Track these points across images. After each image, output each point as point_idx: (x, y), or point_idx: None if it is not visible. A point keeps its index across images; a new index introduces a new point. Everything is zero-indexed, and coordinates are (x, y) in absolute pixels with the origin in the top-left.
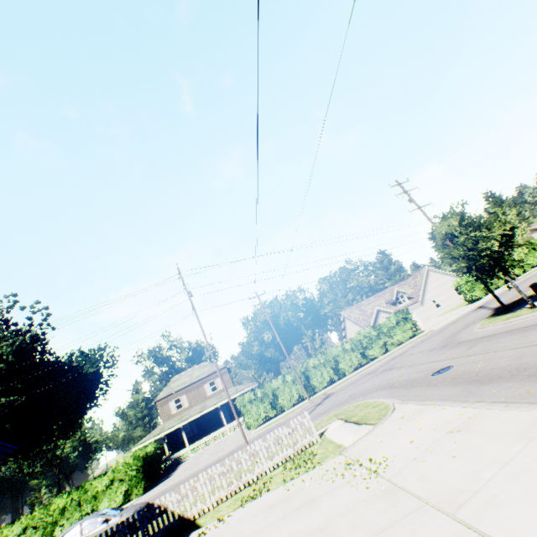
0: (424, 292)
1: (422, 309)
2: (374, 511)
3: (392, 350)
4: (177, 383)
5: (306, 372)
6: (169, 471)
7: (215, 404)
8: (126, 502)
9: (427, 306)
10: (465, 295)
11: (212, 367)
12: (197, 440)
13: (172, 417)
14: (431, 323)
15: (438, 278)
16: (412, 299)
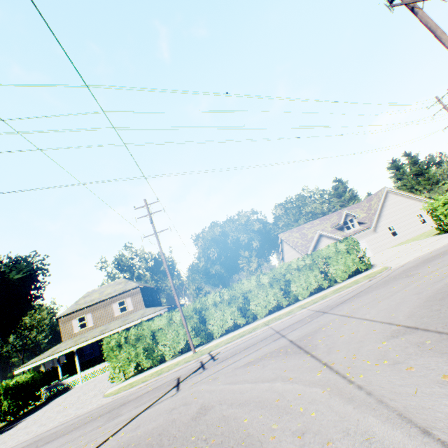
0: (380, 217)
1: (374, 236)
2: None
3: (326, 289)
4: (85, 300)
5: (202, 310)
6: (42, 405)
7: (114, 329)
8: None
9: (381, 234)
10: (439, 222)
11: (126, 285)
12: (98, 363)
13: (74, 336)
14: (385, 255)
15: (399, 202)
16: (363, 224)
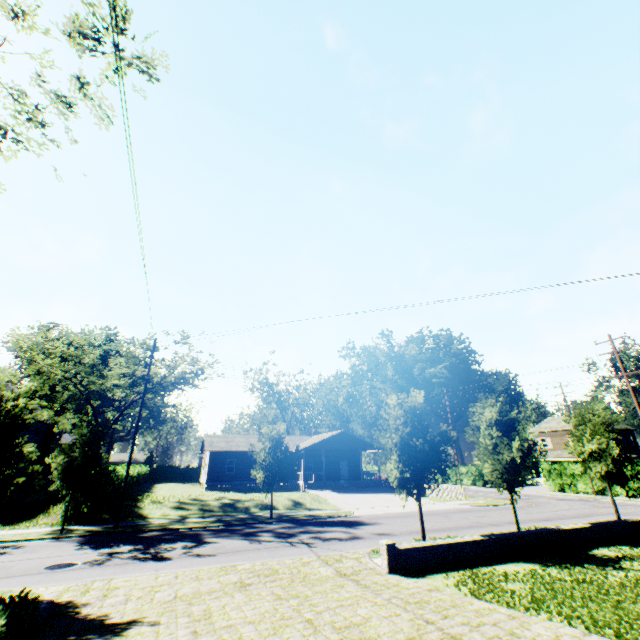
0: None
1: None
2: (399, 503)
3: None
4: (544, 425)
5: None
6: None
7: (563, 457)
8: (474, 485)
9: None
10: None
11: None
12: None
13: (537, 450)
14: None
15: None
16: None
